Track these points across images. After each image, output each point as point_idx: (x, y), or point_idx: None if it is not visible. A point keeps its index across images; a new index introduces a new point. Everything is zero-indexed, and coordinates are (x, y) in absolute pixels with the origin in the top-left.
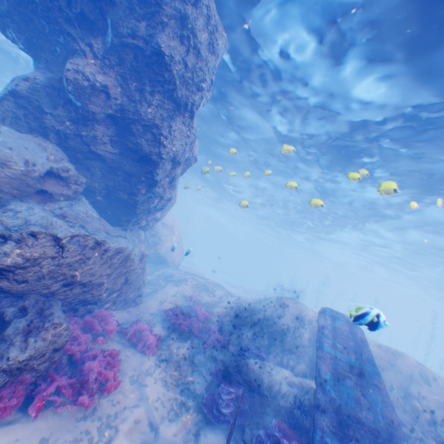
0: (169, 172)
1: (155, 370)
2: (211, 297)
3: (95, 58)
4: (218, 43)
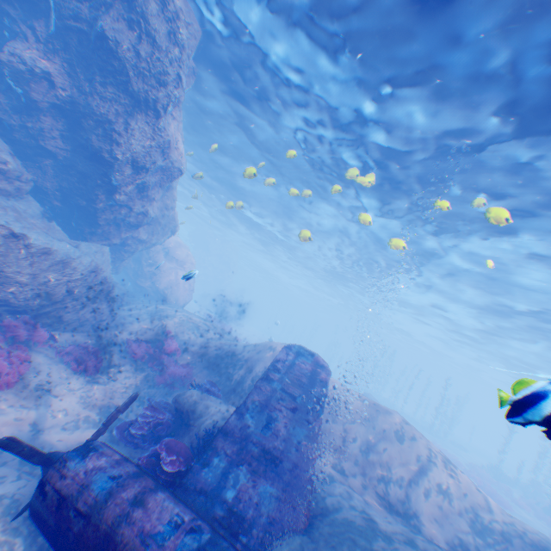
0: (134, 178)
1: (79, 388)
2: (198, 336)
3: (38, 42)
4: (182, 32)
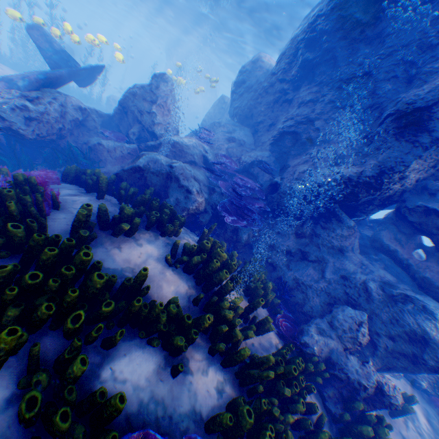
0: None
1: None
2: None
3: None
4: None
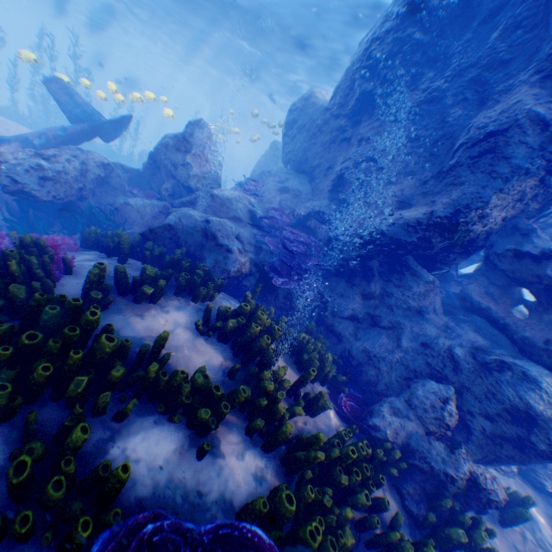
0: None
1: None
2: None
3: None
4: None
